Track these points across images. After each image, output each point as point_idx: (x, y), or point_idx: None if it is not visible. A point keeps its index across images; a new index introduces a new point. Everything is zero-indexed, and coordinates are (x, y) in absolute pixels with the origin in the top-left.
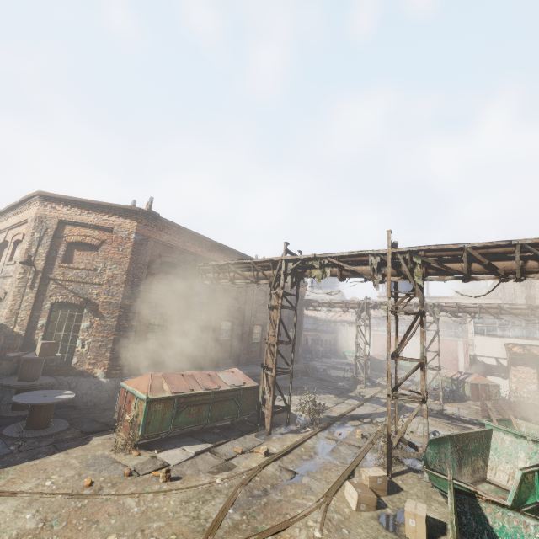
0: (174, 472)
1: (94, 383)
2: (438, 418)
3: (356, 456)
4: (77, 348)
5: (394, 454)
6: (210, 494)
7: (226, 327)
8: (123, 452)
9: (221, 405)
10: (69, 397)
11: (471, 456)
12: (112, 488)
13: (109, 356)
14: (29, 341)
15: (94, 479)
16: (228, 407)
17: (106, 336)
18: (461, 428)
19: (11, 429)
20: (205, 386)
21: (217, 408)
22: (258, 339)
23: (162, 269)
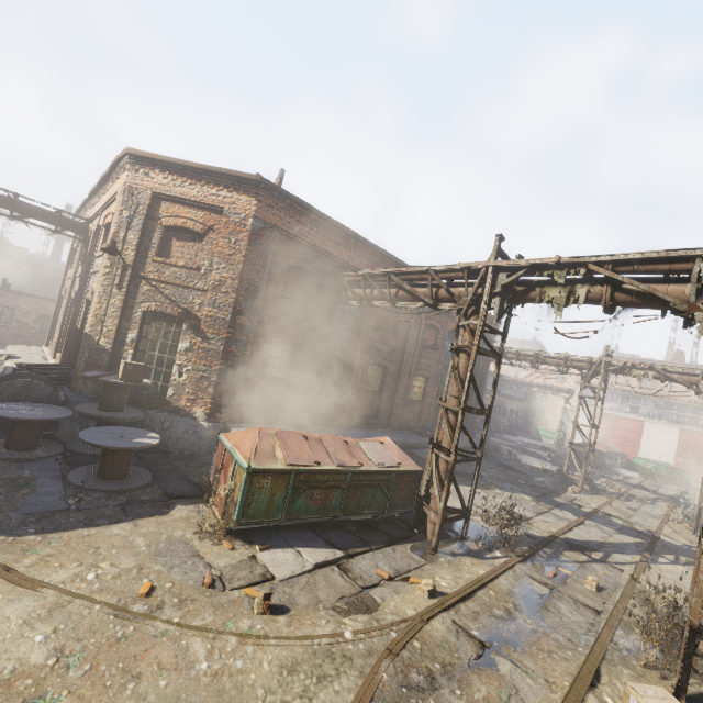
0: (279, 594)
1: (192, 426)
2: None
3: (598, 635)
4: (174, 376)
5: (699, 666)
6: (333, 663)
7: (374, 373)
8: (211, 539)
9: (360, 492)
10: (151, 442)
11: None
12: (177, 608)
13: (212, 393)
14: (117, 359)
15: (157, 583)
16: (371, 496)
17: (209, 365)
18: None
19: (79, 473)
20: (339, 461)
21: (355, 496)
22: (418, 396)
23: (291, 278)
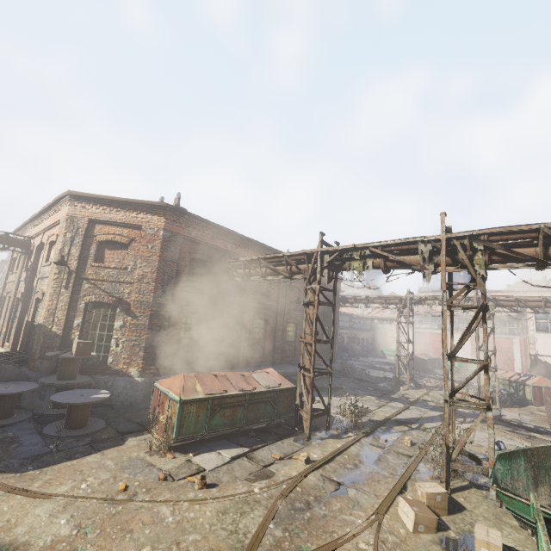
0: (210, 478)
1: (129, 382)
2: (496, 424)
3: (407, 467)
4: (112, 347)
5: (454, 467)
6: (249, 505)
7: (258, 325)
8: (158, 455)
9: (256, 407)
10: (104, 396)
11: (548, 473)
12: (146, 493)
13: (142, 355)
14: (67, 340)
15: (129, 483)
16: (264, 409)
17: (139, 335)
18: (526, 437)
19: (51, 428)
20: (240, 388)
21: (253, 411)
22: (292, 338)
23: (192, 267)
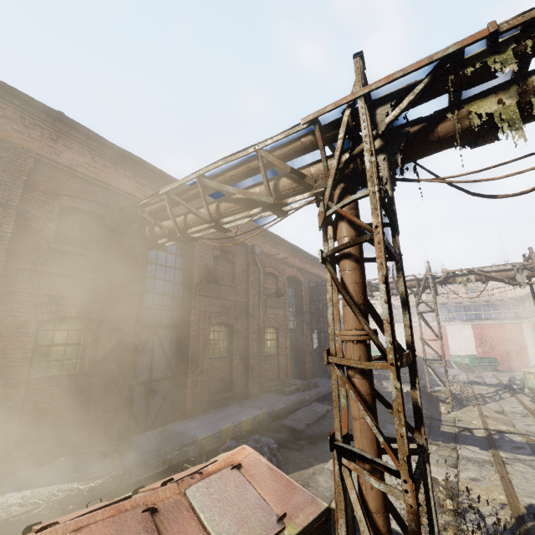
0: None
1: None
2: None
3: None
4: None
5: None
6: None
7: (219, 335)
8: None
9: None
10: None
11: None
12: None
13: None
14: None
15: None
16: None
17: None
18: None
19: None
20: None
21: None
22: (272, 350)
23: (69, 225)
